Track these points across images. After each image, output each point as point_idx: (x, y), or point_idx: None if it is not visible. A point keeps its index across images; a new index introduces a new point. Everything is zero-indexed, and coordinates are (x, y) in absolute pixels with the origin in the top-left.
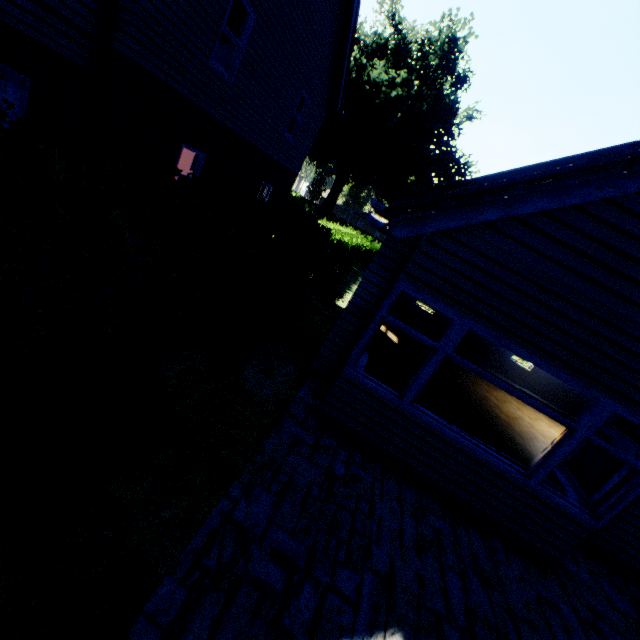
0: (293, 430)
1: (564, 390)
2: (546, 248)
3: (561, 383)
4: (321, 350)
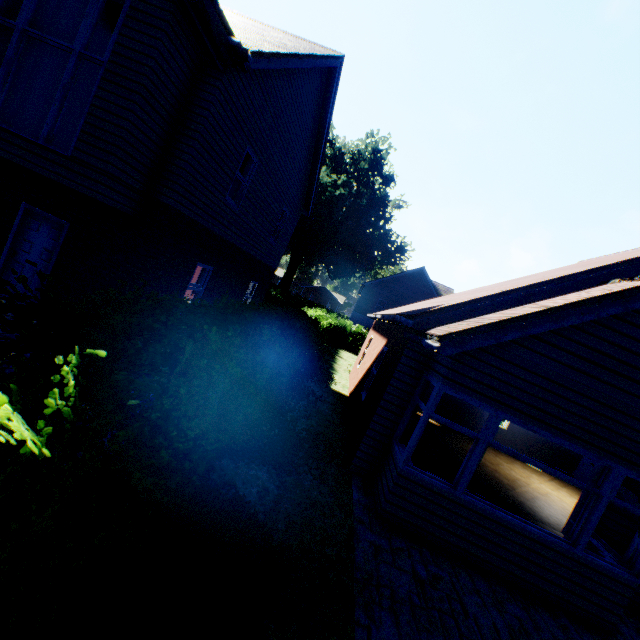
0: (368, 537)
1: (538, 443)
2: (548, 351)
3: (534, 437)
4: (360, 446)
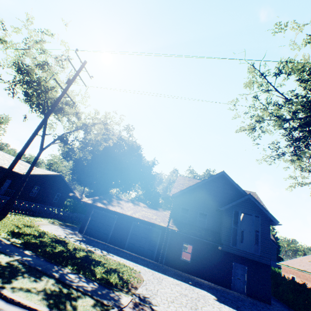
0: None
1: None
2: None
3: None
4: None
